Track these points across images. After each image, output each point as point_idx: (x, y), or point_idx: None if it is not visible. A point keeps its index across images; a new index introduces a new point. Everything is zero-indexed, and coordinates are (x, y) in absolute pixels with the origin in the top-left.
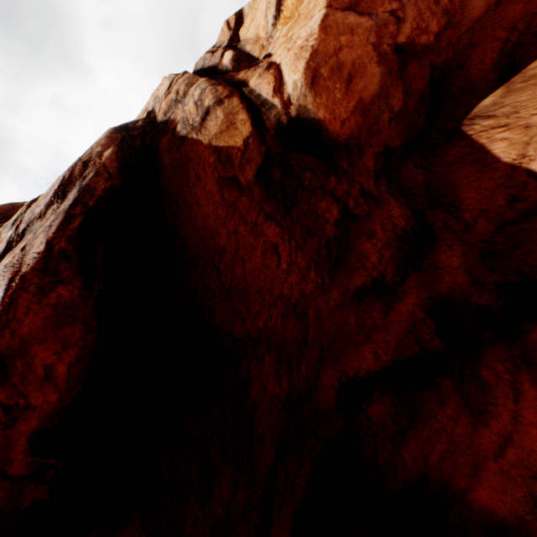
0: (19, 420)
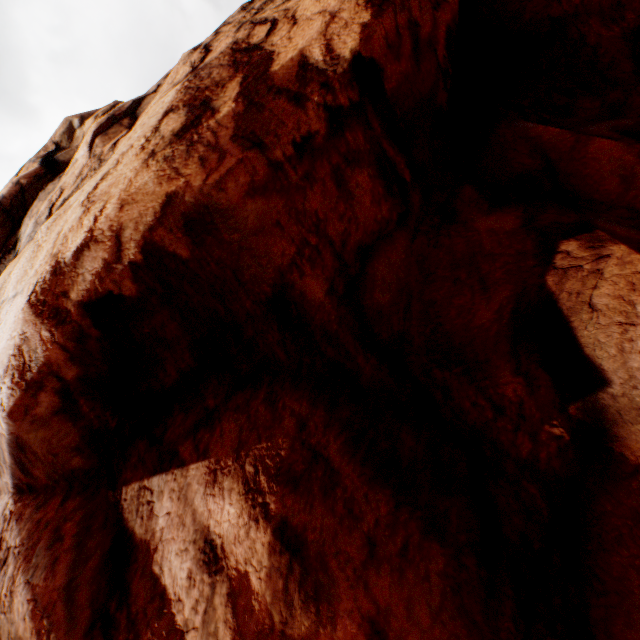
0: (440, 9)
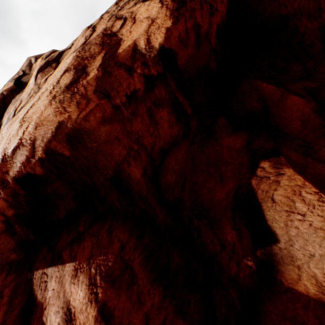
0: (214, 15)
